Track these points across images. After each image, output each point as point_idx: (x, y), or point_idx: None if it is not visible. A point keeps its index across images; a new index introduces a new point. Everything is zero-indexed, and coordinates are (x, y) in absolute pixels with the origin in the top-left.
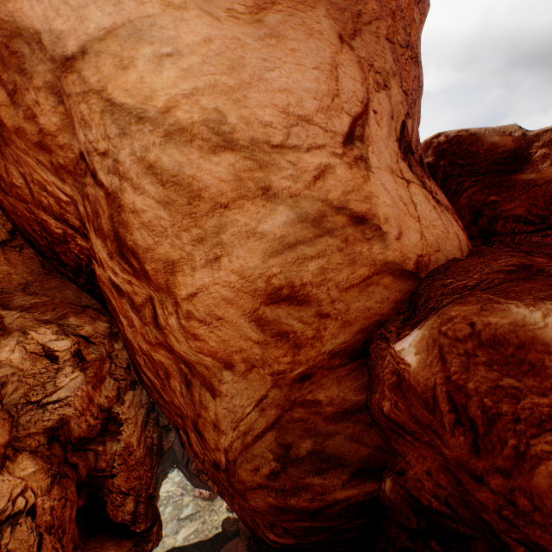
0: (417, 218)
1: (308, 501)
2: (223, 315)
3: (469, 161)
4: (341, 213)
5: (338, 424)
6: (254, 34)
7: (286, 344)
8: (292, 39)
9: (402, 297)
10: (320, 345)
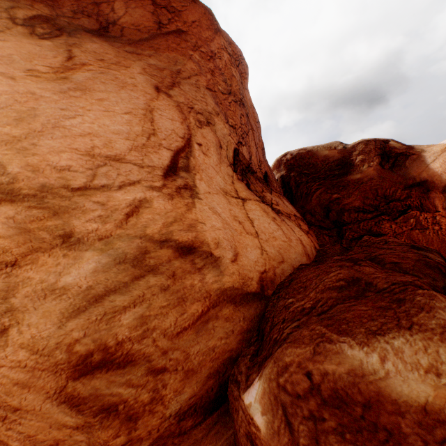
0: (254, 234)
1: None
2: (20, 403)
3: (312, 170)
4: (166, 246)
5: None
6: (56, 89)
7: (116, 420)
8: (102, 91)
9: (249, 325)
10: (162, 408)
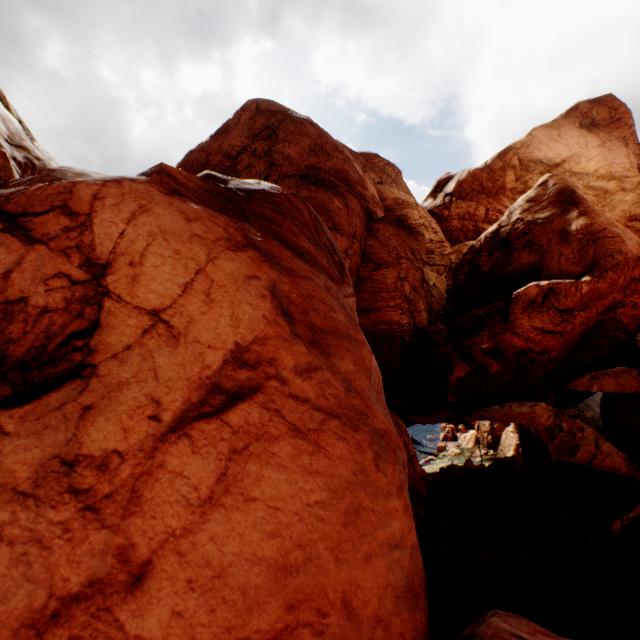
0: None
1: None
2: None
3: None
4: None
5: None
6: (605, 151)
7: (636, 235)
8: (614, 150)
9: None
10: None
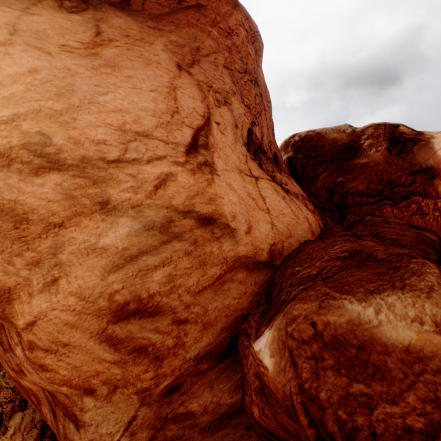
0: (266, 210)
1: None
2: (69, 340)
3: (319, 153)
4: (189, 216)
5: (216, 434)
6: (88, 65)
7: (146, 358)
8: (129, 68)
9: (259, 289)
10: (184, 352)
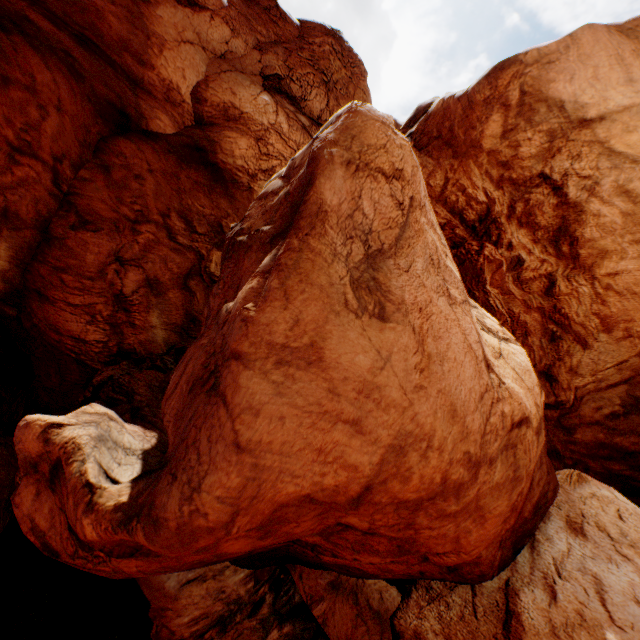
0: None
1: (632, 444)
2: (633, 292)
3: None
4: None
5: None
6: None
7: None
8: None
9: None
10: None
